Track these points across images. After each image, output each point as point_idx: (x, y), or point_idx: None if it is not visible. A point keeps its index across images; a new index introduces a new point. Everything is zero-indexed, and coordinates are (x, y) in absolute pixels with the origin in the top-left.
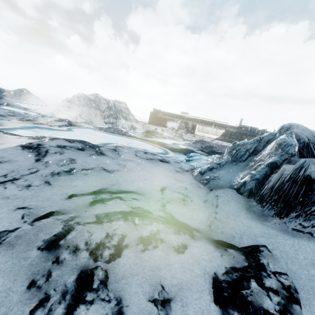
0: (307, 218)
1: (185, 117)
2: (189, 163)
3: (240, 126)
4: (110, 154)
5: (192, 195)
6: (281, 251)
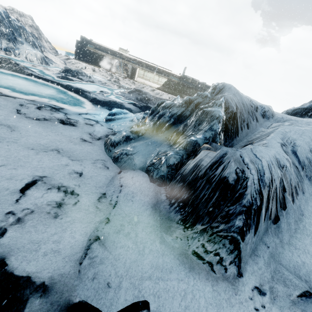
0: (213, 238)
1: (124, 56)
2: (109, 124)
3: (183, 76)
4: None
5: (85, 187)
6: None
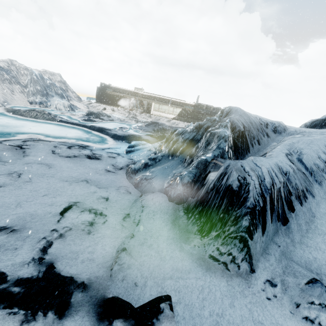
0: (225, 241)
1: (140, 94)
2: (130, 156)
3: (196, 104)
4: (7, 155)
5: (111, 209)
6: (185, 305)
